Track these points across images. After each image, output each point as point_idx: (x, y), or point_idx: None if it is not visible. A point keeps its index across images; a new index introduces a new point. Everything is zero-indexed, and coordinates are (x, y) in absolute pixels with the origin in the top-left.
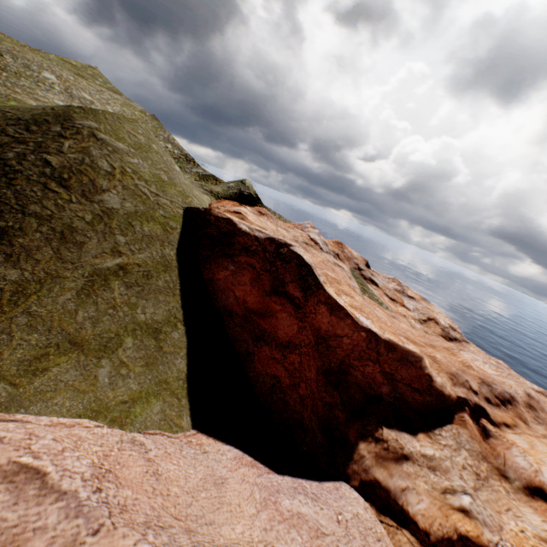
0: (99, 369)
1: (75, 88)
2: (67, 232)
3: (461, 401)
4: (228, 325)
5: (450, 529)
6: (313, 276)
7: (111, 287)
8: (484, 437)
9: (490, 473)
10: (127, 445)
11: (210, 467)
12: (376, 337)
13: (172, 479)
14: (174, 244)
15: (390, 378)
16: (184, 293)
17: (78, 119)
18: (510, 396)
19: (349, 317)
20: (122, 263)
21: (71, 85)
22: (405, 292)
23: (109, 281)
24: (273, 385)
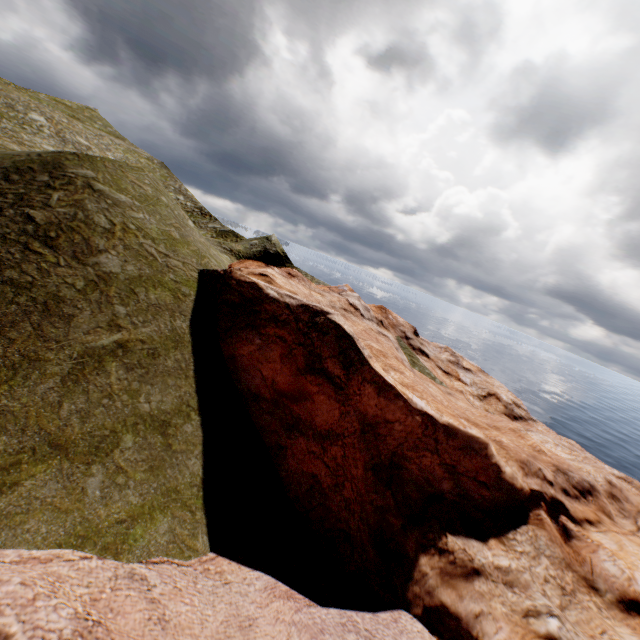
0: (88, 479)
1: (69, 132)
2: (52, 302)
3: (536, 495)
4: (254, 412)
5: None
6: (356, 349)
7: (107, 370)
8: (565, 538)
9: (576, 585)
10: (124, 582)
11: (234, 603)
12: (433, 421)
13: (183, 625)
14: (187, 313)
15: (451, 470)
16: (199, 374)
17: (70, 167)
18: (590, 485)
19: (401, 398)
20: (122, 340)
21: (64, 128)
22: (460, 363)
23: (105, 363)
24: (310, 486)
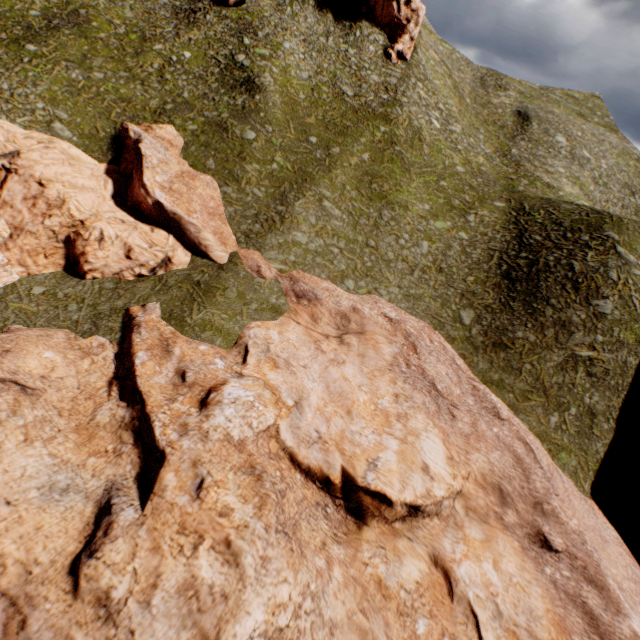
0: (551, 416)
1: (578, 146)
2: (567, 321)
3: None
4: None
5: None
6: None
7: (576, 369)
8: None
9: None
10: (554, 469)
11: (597, 525)
12: None
13: (575, 508)
14: (638, 355)
15: None
16: (625, 399)
17: (606, 228)
18: None
19: None
20: (591, 356)
21: (576, 142)
22: None
23: (577, 365)
24: None
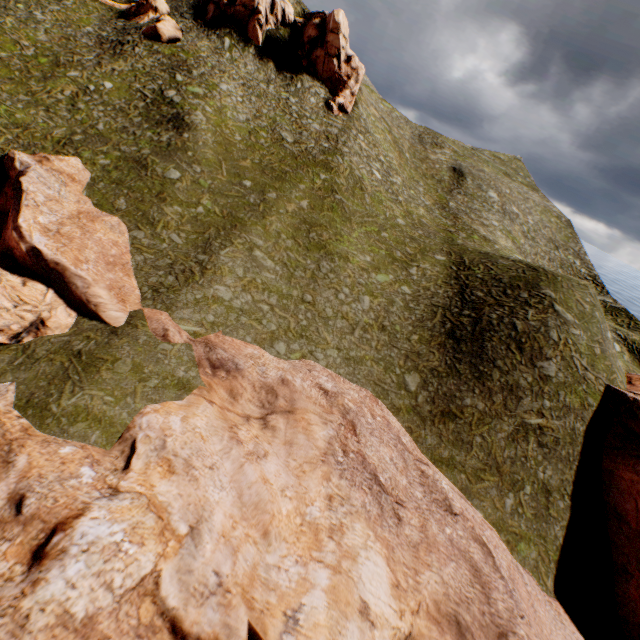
0: (506, 498)
1: (508, 202)
2: (514, 385)
3: None
4: (610, 525)
5: None
6: None
7: (527, 439)
8: None
9: None
10: (515, 568)
11: (566, 639)
12: None
13: (541, 620)
14: (585, 420)
15: None
16: (578, 470)
17: (542, 286)
18: None
19: None
20: (541, 423)
21: (505, 199)
22: None
23: (528, 434)
24: None
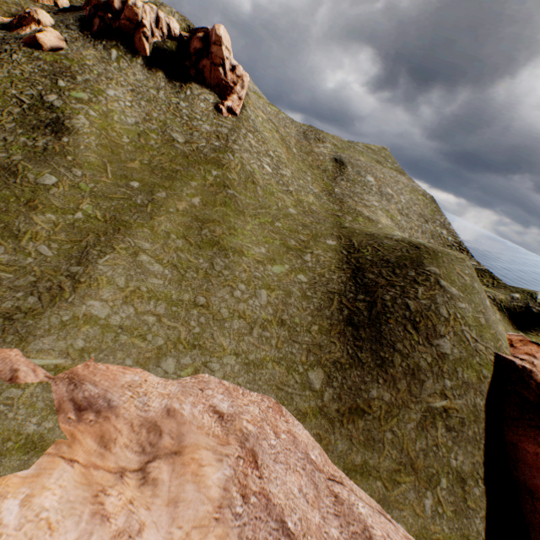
0: (425, 499)
1: (383, 185)
2: (415, 369)
3: None
4: (524, 503)
5: None
6: None
7: (436, 425)
8: None
9: None
10: None
11: None
12: None
13: None
14: (483, 393)
15: None
16: (486, 448)
17: (426, 264)
18: None
19: None
20: (445, 405)
21: (381, 182)
22: None
23: (435, 419)
24: None
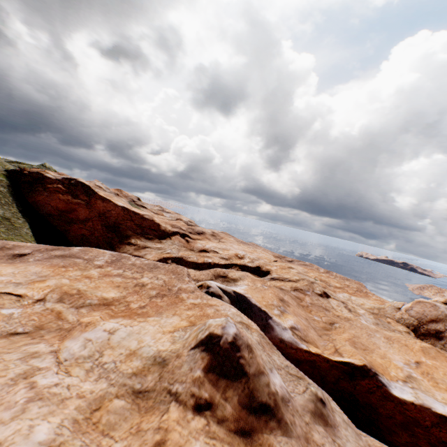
0: None
1: None
2: None
3: (176, 232)
4: (51, 221)
5: (161, 257)
6: (91, 189)
7: None
8: (187, 243)
9: (186, 250)
10: None
11: None
12: (127, 209)
13: None
14: (5, 186)
15: (140, 226)
16: (19, 207)
17: None
18: (203, 232)
19: (112, 202)
20: None
21: None
22: (165, 210)
23: None
24: (82, 238)
